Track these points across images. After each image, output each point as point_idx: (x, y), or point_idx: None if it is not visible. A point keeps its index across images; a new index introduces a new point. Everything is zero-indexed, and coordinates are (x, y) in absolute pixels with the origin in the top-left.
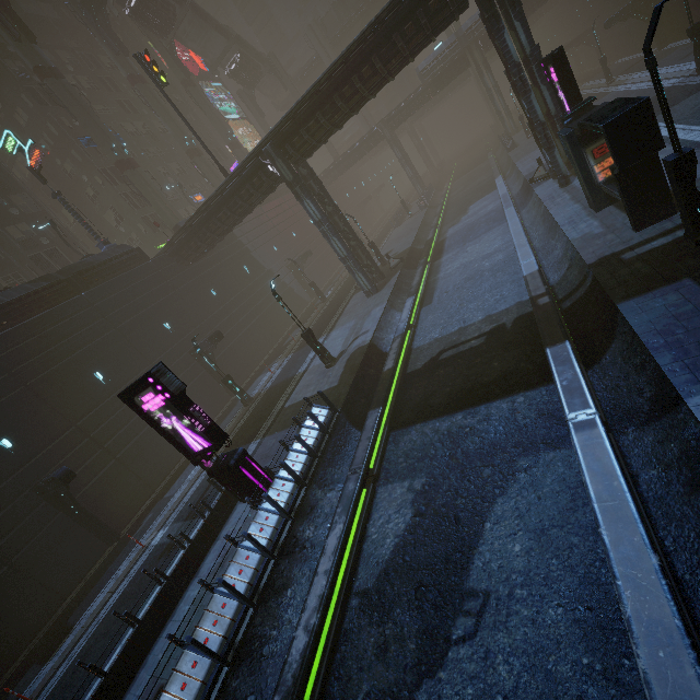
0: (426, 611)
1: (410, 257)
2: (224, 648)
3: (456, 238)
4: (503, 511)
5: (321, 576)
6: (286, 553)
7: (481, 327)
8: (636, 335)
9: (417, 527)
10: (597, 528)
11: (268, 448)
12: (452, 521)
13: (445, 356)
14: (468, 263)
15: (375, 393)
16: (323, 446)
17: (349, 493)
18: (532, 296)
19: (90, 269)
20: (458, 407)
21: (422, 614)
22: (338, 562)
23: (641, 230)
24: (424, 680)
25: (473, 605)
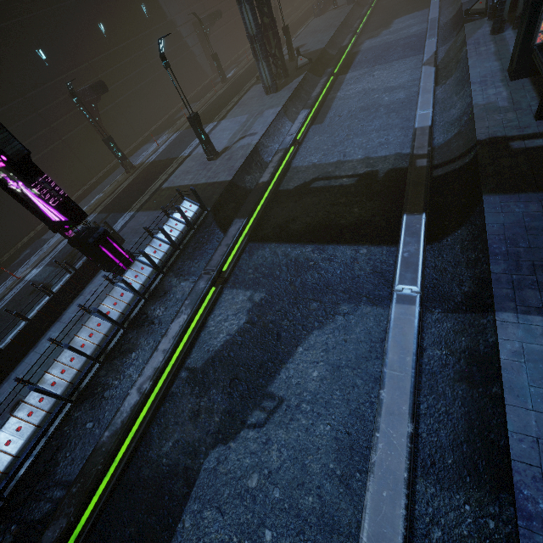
0: (234, 398)
1: (319, 61)
2: (70, 390)
3: (369, 56)
4: (315, 342)
5: (159, 353)
6: (135, 326)
7: (357, 167)
8: (485, 232)
9: (246, 332)
10: (379, 389)
11: (139, 224)
12: (274, 336)
13: (317, 185)
14: (370, 90)
15: (245, 202)
16: (186, 241)
17: (198, 291)
18: (413, 154)
19: None
20: (311, 240)
21: (231, 399)
22: (176, 345)
23: (542, 119)
24: (219, 445)
25: (269, 404)
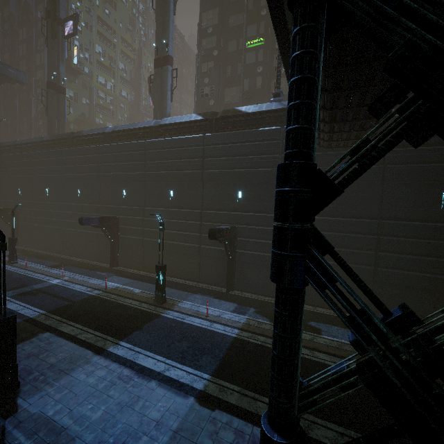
0: None
1: None
2: None
3: None
4: None
5: None
6: None
7: None
8: None
9: None
10: None
11: None
12: None
13: None
14: None
15: None
16: None
17: None
18: None
19: (232, 117)
20: None
21: None
22: None
23: None
24: None
25: None
